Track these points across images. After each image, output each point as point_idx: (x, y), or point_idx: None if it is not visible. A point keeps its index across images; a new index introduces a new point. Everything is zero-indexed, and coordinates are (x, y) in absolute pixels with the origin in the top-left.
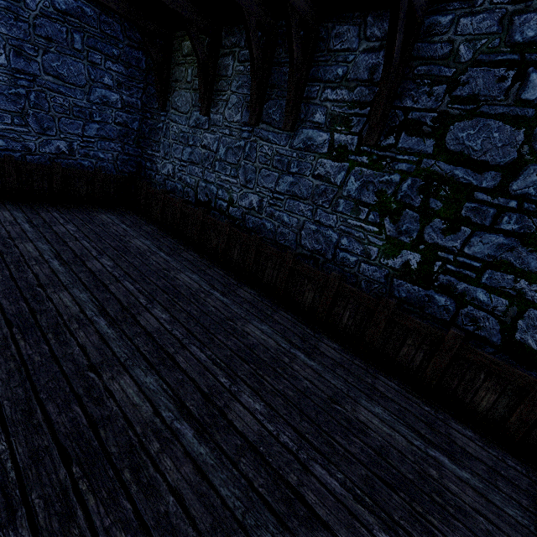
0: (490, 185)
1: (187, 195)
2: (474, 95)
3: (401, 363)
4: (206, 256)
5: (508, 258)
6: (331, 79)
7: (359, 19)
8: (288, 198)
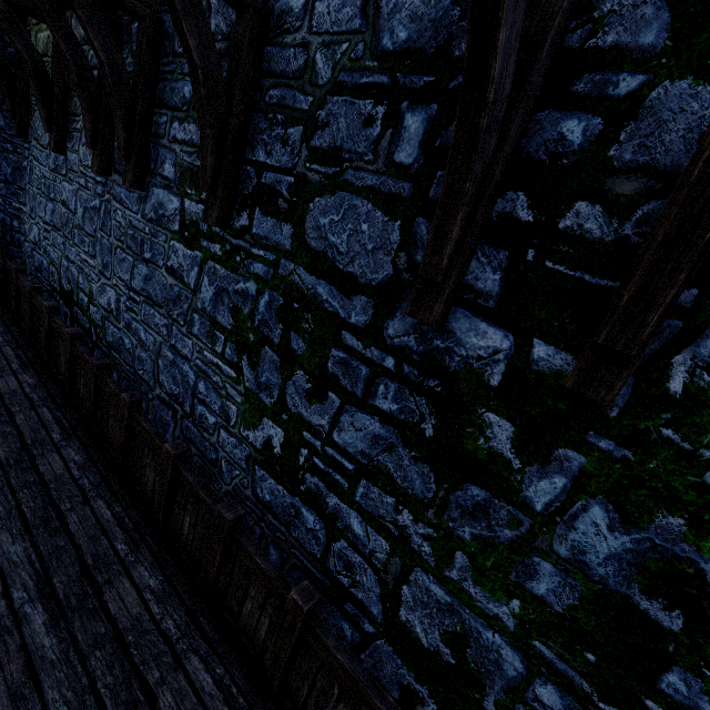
0: (361, 322)
1: (52, 278)
2: (336, 148)
3: (246, 628)
4: (53, 382)
5: (386, 464)
6: (179, 104)
7: (203, 1)
8: (143, 301)
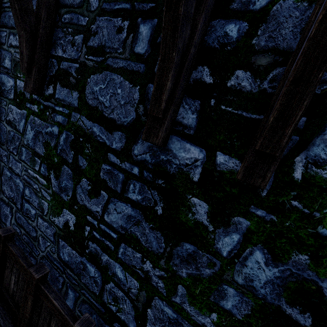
0: (118, 147)
1: None
2: (102, 46)
3: None
4: None
5: (136, 233)
6: (13, 25)
7: None
8: None
